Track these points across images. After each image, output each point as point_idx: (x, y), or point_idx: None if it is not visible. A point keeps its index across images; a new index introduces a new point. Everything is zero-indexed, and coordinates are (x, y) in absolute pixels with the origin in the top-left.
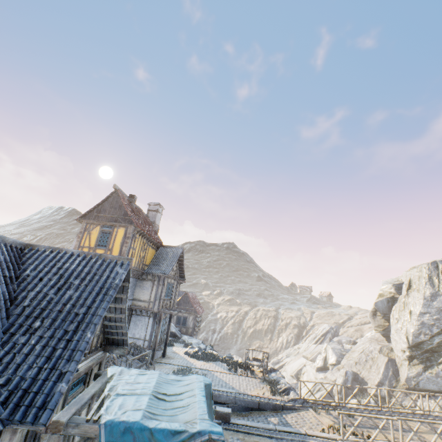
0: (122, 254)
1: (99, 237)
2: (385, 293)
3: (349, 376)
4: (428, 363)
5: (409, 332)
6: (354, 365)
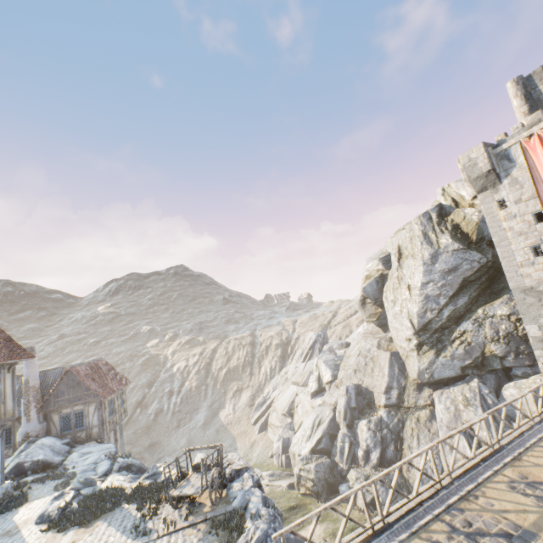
0: None
1: None
2: (373, 273)
3: (352, 393)
4: (440, 345)
5: (413, 313)
6: (354, 375)
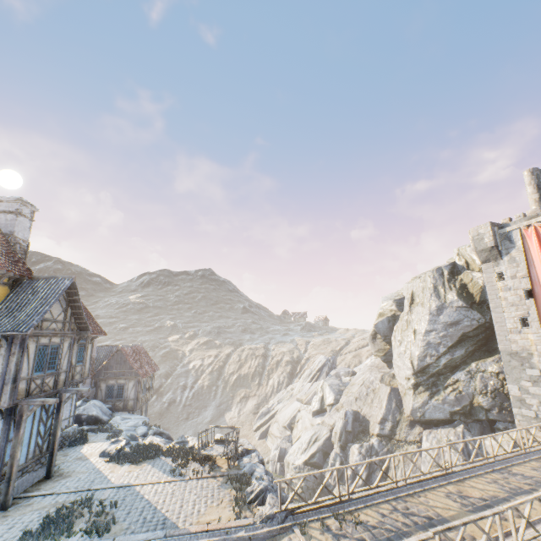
0: None
1: None
2: (386, 312)
3: (350, 417)
4: (434, 389)
5: (415, 356)
6: (354, 402)
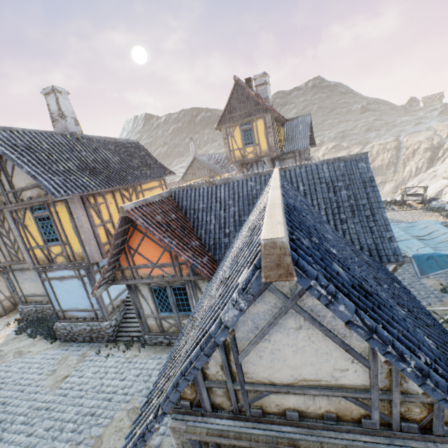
0: (270, 145)
1: (243, 137)
2: None
3: None
4: None
5: None
6: None
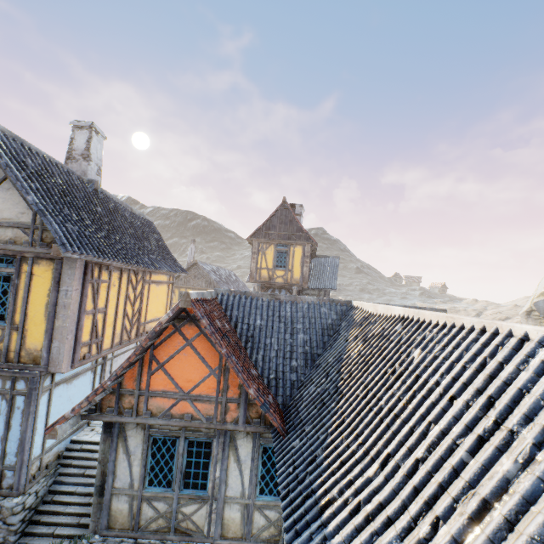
0: (304, 275)
1: (276, 258)
2: None
3: None
4: None
5: None
6: None
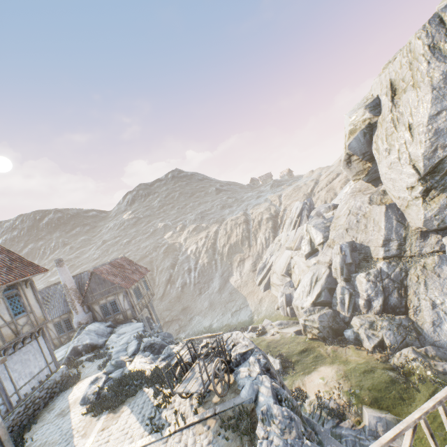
0: None
1: None
2: (358, 126)
3: (346, 250)
4: None
5: (417, 157)
6: (346, 233)
